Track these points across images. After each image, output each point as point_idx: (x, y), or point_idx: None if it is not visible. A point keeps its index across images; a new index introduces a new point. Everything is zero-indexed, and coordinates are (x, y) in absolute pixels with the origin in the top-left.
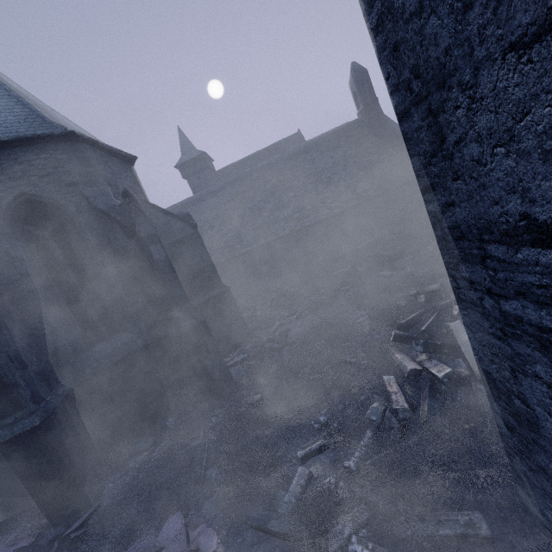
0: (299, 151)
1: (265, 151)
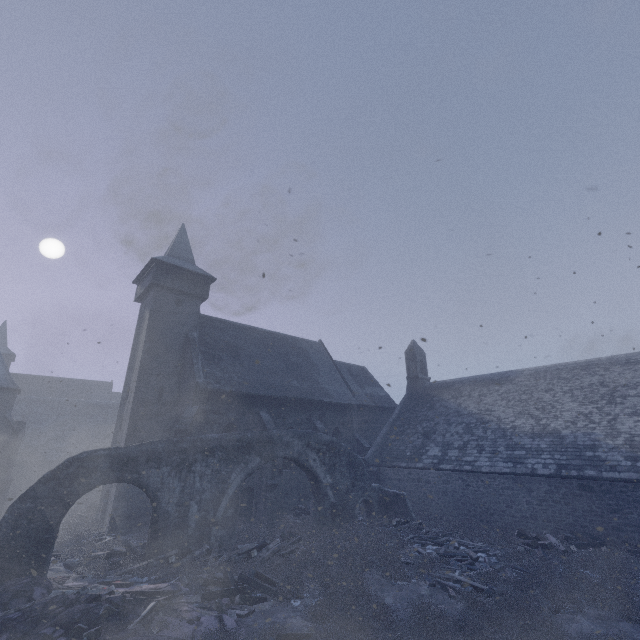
0: (101, 404)
1: (73, 381)
